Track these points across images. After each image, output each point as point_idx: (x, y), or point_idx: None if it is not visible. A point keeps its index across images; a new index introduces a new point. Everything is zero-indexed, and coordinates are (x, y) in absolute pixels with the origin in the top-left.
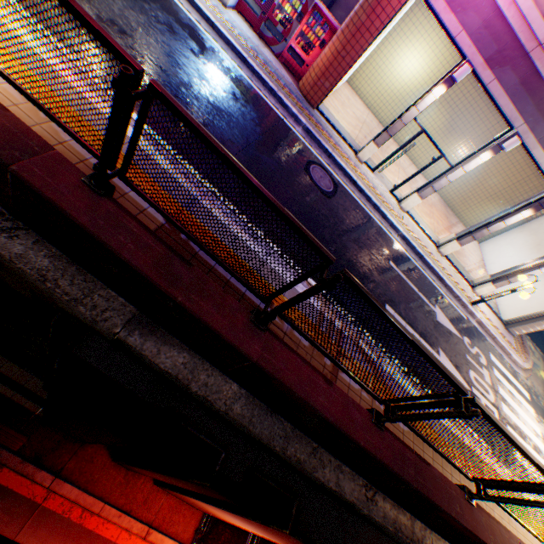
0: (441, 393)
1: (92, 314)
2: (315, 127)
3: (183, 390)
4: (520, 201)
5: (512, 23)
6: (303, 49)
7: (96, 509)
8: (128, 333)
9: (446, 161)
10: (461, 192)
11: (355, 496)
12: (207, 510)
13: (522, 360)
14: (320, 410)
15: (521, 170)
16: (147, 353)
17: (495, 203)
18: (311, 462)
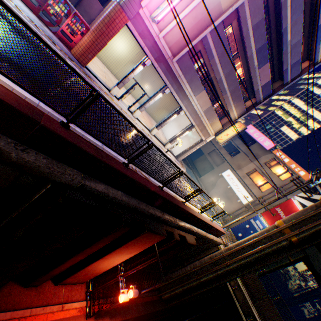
0: (175, 172)
1: (71, 177)
2: (89, 78)
3: (104, 199)
4: (171, 110)
5: (161, 48)
6: (71, 33)
7: (27, 314)
8: (85, 181)
9: (148, 96)
10: (151, 107)
11: (160, 214)
12: (94, 274)
13: (183, 169)
14: (149, 188)
15: (169, 97)
16: (93, 187)
17: (163, 111)
18: (147, 208)
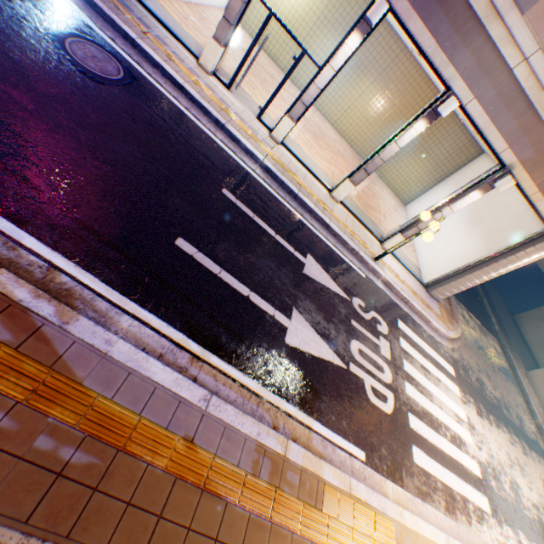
0: None
1: None
2: (113, 4)
3: None
4: (440, 150)
5: None
6: None
7: None
8: None
9: (312, 60)
10: (377, 144)
11: None
12: None
13: (447, 329)
14: None
15: None
16: None
17: (415, 155)
18: None
